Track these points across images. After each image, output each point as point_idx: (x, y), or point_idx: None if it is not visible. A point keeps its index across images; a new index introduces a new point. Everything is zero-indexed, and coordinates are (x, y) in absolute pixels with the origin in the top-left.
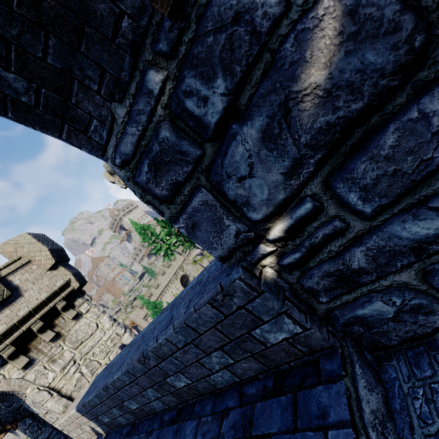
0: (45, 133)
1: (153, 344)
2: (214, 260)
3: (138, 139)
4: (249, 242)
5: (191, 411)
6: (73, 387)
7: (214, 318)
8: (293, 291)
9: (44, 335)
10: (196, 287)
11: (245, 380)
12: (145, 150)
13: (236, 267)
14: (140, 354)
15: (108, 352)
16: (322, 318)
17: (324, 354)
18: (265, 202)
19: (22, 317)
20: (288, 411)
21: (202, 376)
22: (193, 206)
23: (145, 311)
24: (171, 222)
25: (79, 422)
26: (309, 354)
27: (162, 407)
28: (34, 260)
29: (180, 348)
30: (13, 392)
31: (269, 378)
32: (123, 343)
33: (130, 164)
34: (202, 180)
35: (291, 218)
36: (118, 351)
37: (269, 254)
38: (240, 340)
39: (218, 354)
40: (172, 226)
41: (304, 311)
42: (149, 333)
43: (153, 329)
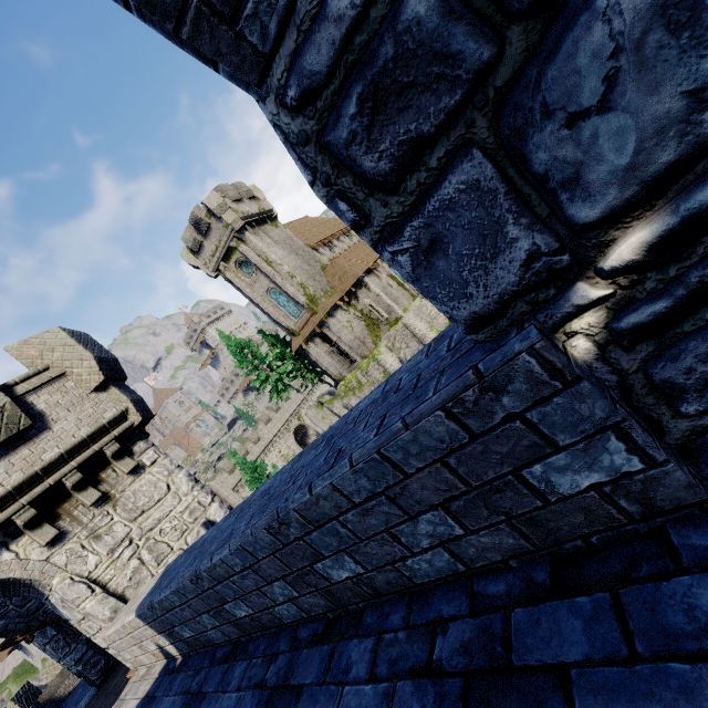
0: (147, 21)
1: (301, 497)
2: (419, 355)
3: (348, 31)
4: (552, 278)
5: (356, 623)
6: (126, 581)
7: (446, 441)
8: (625, 389)
9: (83, 494)
10: (388, 398)
11: (479, 569)
12: (358, 59)
13: (515, 332)
14: (273, 516)
15: (185, 530)
16: (674, 450)
17: (679, 520)
18: (619, 176)
19: (48, 463)
20: (601, 624)
21: (388, 559)
22: (443, 195)
23: (235, 477)
24: (381, 240)
25: (139, 635)
26: (642, 518)
27: (295, 616)
28: (70, 374)
29: (357, 505)
30: (31, 582)
31: (534, 566)
32: (209, 518)
33: (318, 100)
34: (478, 127)
35: (673, 213)
36: (200, 530)
37: (593, 304)
38: (491, 488)
39: (434, 518)
40: (287, 344)
41: (647, 431)
42: (281, 486)
43: (292, 478)
